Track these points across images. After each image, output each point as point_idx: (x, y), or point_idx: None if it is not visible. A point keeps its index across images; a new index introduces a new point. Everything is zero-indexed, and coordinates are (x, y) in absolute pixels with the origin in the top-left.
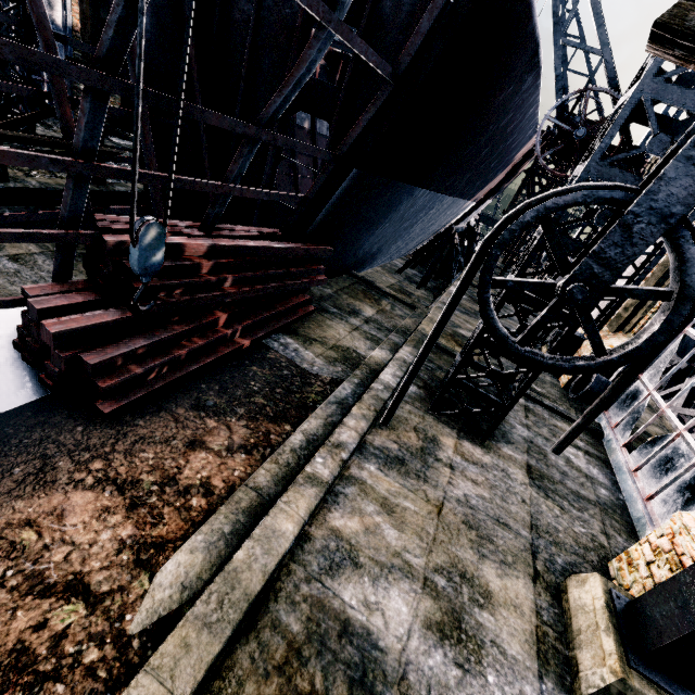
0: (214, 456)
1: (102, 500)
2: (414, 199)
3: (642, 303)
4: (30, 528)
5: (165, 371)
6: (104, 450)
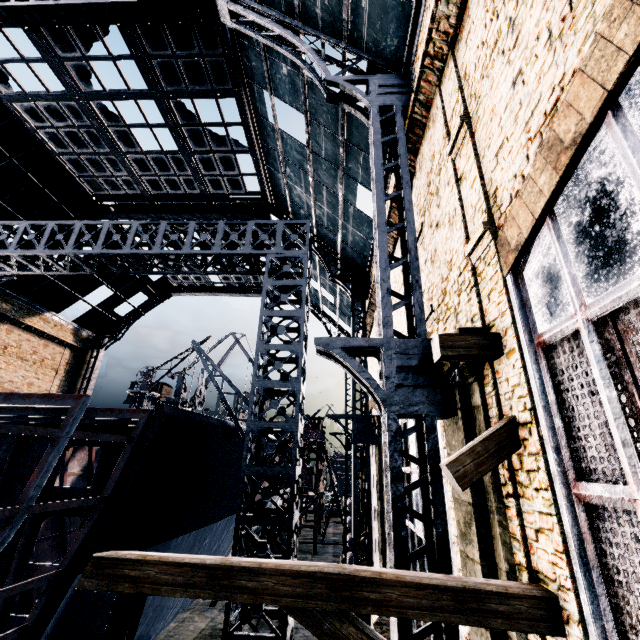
0: None
1: None
2: (174, 548)
3: (384, 551)
4: None
5: None
6: None
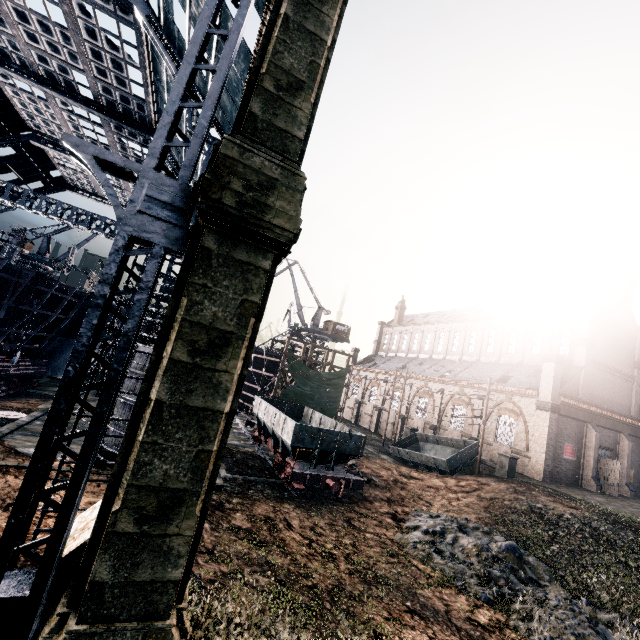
0: (35, 401)
1: (16, 403)
2: None
3: None
4: (7, 404)
5: (7, 392)
6: (7, 400)
